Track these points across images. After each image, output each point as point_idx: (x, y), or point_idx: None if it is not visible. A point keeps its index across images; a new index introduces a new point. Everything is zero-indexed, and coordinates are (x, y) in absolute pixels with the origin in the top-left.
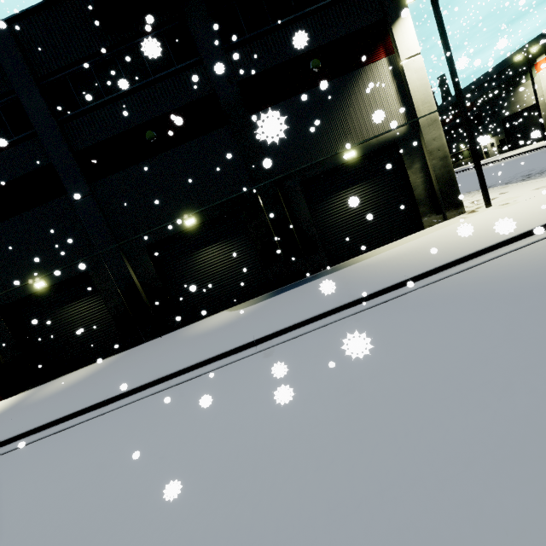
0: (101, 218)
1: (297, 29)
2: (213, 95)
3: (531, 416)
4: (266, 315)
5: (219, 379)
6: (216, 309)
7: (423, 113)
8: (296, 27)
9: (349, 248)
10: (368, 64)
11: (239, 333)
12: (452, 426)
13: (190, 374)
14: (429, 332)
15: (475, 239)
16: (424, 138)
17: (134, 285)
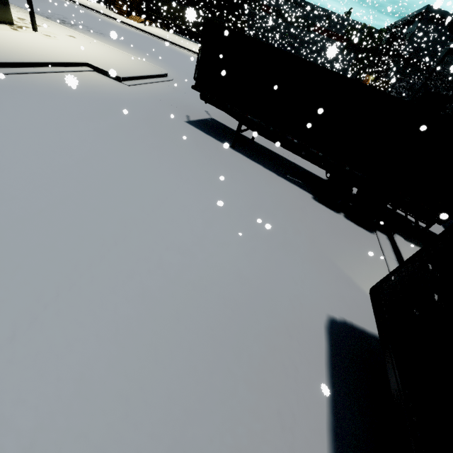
0: None
1: None
2: None
3: (68, 139)
4: None
5: None
6: None
7: None
8: None
9: None
10: None
11: None
12: (33, 144)
13: None
14: (5, 105)
15: (29, 53)
16: None
17: None
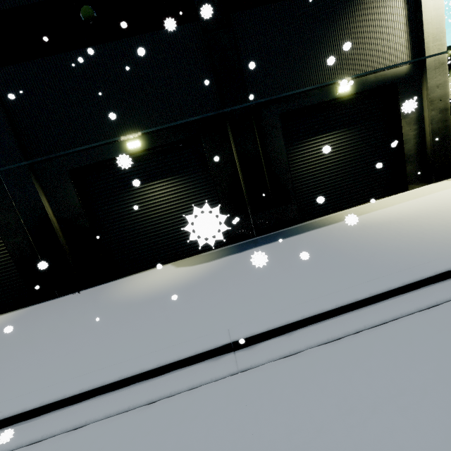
0: (3, 122)
1: None
2: None
3: None
4: (236, 284)
5: (167, 445)
6: (157, 260)
7: (432, 52)
8: None
9: (322, 203)
10: None
11: (197, 314)
12: None
13: (106, 401)
14: None
15: None
16: (428, 83)
17: (47, 221)
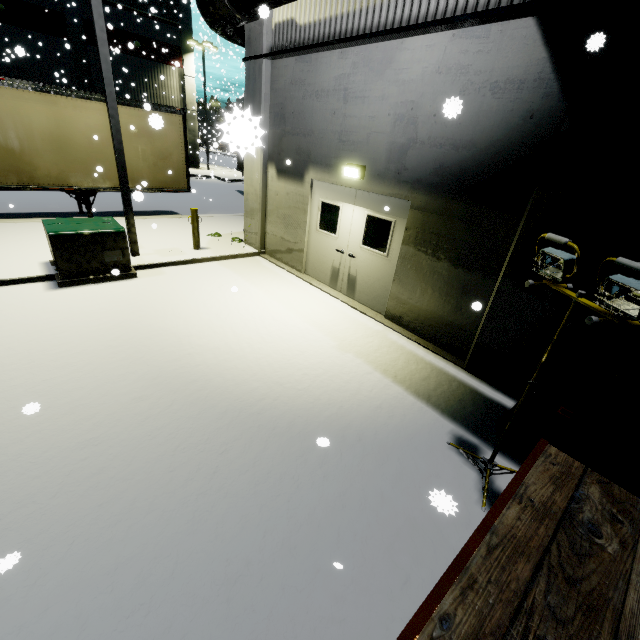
0: None
1: (131, 16)
2: (62, 15)
3: None
4: None
5: None
6: None
7: (190, 109)
8: (131, 15)
9: None
10: (168, 64)
11: None
12: None
13: None
14: None
15: None
16: (188, 121)
17: None
